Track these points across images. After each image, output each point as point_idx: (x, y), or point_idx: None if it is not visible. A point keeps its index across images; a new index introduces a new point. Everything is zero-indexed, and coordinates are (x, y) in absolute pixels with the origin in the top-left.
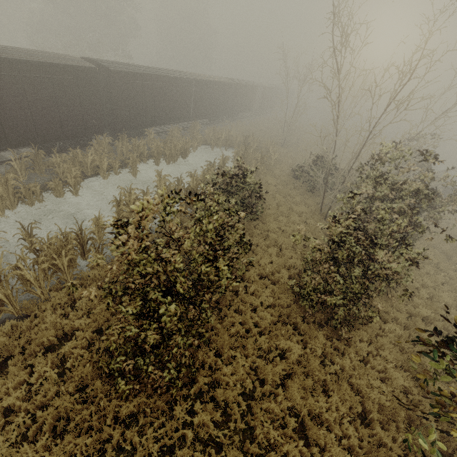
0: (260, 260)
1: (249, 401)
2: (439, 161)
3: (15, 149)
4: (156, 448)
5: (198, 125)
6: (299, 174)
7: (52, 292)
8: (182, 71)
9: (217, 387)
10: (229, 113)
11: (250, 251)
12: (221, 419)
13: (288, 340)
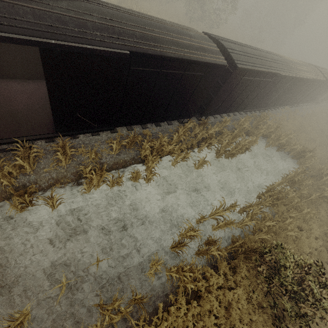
0: None
1: None
2: None
3: None
4: None
5: (268, 118)
6: None
7: None
8: (288, 58)
9: None
10: (296, 103)
11: None
12: None
13: None
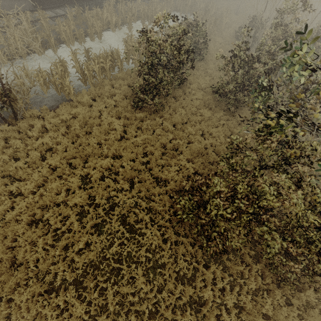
0: (199, 82)
1: (184, 125)
2: (314, 10)
3: (62, 8)
4: (150, 128)
5: None
6: (239, 34)
7: (104, 79)
8: None
9: (172, 117)
10: None
11: (195, 75)
12: (172, 126)
13: (205, 110)
